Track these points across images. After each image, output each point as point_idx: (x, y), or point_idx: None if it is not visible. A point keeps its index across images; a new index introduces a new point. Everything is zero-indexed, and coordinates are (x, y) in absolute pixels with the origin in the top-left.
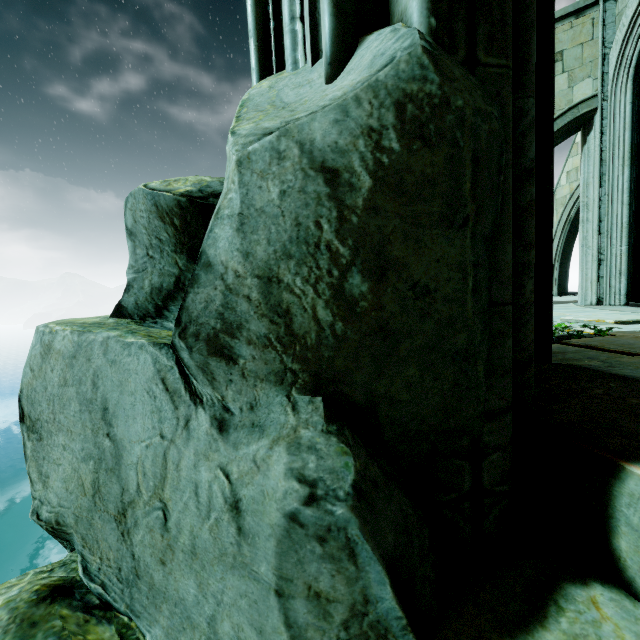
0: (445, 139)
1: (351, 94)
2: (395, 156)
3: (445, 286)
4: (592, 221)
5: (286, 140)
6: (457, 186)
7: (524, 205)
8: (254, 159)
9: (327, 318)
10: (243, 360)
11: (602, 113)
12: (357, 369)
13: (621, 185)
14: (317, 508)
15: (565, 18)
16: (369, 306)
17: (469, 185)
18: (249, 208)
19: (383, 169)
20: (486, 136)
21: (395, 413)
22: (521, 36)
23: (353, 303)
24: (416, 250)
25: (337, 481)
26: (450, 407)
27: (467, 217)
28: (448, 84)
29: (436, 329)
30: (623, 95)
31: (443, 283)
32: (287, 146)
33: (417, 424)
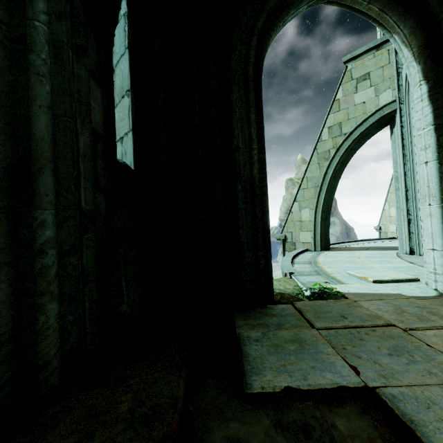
0: None
1: None
2: None
3: None
4: (401, 190)
5: None
6: None
7: (37, 270)
8: None
9: None
10: None
11: (401, 112)
12: None
13: None
14: None
15: (369, 51)
16: None
17: None
18: None
19: None
20: None
21: None
22: (32, 177)
23: None
24: None
25: None
26: None
27: None
28: None
29: None
30: None
31: None
32: None
33: None
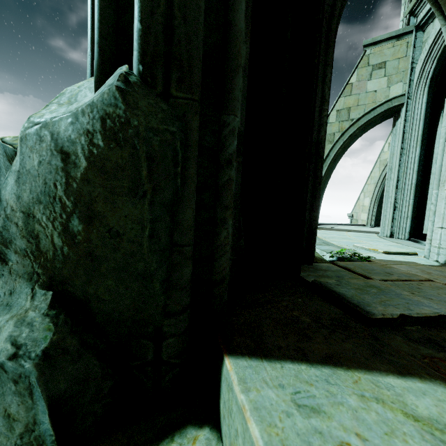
0: (129, 143)
1: (80, 108)
2: (101, 149)
3: (130, 232)
4: (393, 180)
5: (45, 130)
6: (138, 172)
7: (223, 182)
8: (28, 138)
9: (59, 243)
10: (11, 263)
11: (407, 107)
12: (76, 277)
13: (414, 158)
14: (15, 362)
15: (390, 39)
16: (83, 239)
17: (146, 172)
18: (23, 168)
19: (94, 156)
20: (159, 144)
21: (102, 307)
22: (227, 76)
23: (74, 236)
24: (112, 208)
25: (34, 347)
26: (138, 307)
27: (145, 191)
28: (130, 110)
29: (123, 258)
30: (421, 97)
31: (128, 230)
32: (45, 134)
33: (118, 315)
